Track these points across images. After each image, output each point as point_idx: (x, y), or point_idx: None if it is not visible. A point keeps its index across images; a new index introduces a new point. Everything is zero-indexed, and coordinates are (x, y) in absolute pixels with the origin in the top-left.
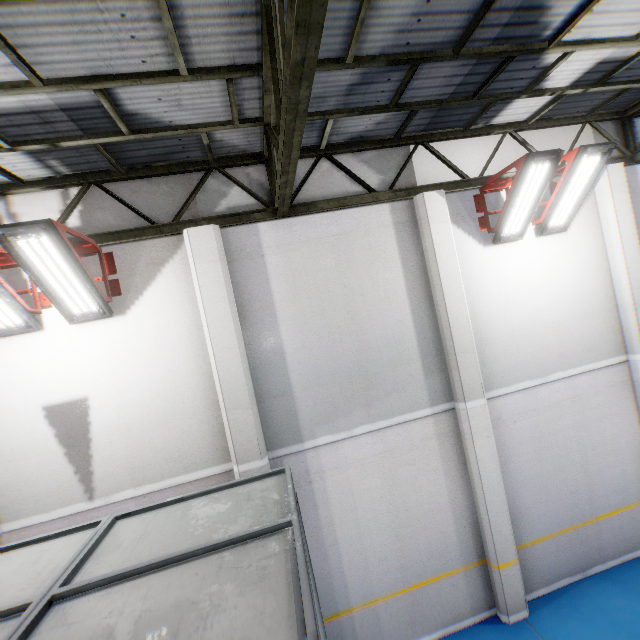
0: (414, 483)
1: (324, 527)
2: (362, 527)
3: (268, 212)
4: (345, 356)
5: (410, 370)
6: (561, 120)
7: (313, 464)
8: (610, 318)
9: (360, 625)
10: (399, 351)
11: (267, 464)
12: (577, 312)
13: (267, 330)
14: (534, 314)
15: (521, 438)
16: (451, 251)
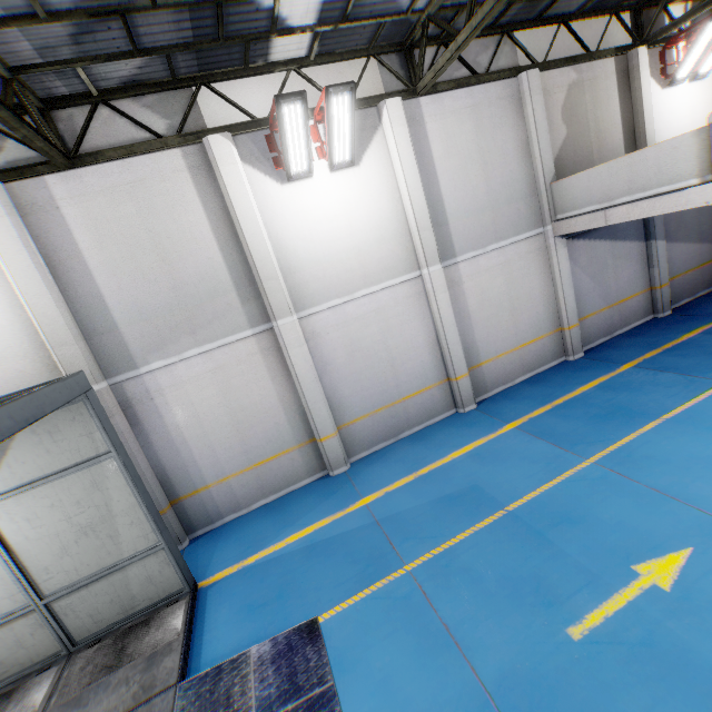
0: (246, 390)
1: (172, 431)
2: (206, 427)
3: (53, 164)
4: (163, 293)
5: (227, 300)
6: (344, 54)
7: (152, 385)
8: (405, 241)
9: (218, 496)
10: (214, 285)
11: (105, 388)
12: (375, 238)
13: (80, 277)
14: (336, 243)
15: (335, 346)
16: (244, 191)
